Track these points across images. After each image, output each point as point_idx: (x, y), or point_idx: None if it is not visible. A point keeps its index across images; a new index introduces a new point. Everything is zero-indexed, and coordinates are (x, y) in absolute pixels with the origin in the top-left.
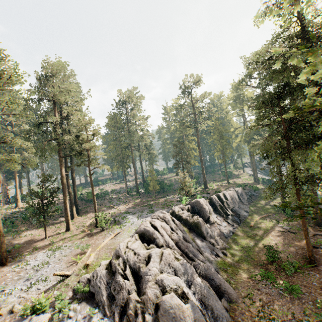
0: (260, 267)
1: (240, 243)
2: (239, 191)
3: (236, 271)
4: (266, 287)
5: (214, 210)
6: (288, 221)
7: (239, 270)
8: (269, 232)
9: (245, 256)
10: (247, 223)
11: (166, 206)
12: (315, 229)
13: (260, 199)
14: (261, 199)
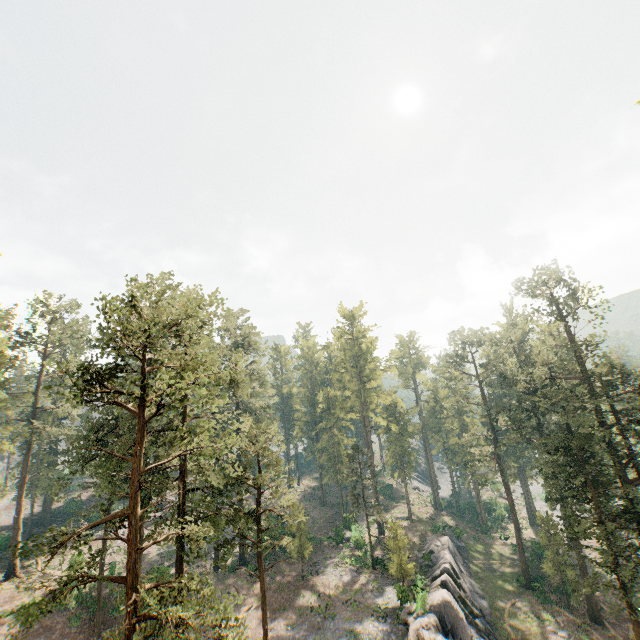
0: None
1: None
2: (451, 546)
3: None
4: None
5: None
6: (551, 614)
7: None
8: None
9: None
10: (500, 627)
11: (365, 610)
12: (599, 631)
13: (474, 558)
14: (475, 558)
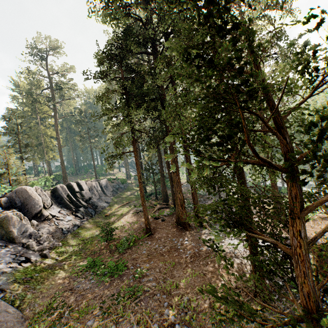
0: (92, 257)
1: (83, 236)
2: (104, 183)
3: (50, 275)
4: (86, 280)
5: (59, 203)
6: None
7: (56, 272)
8: (123, 217)
9: (80, 249)
10: (103, 213)
11: None
12: (162, 205)
13: (126, 191)
14: (128, 191)
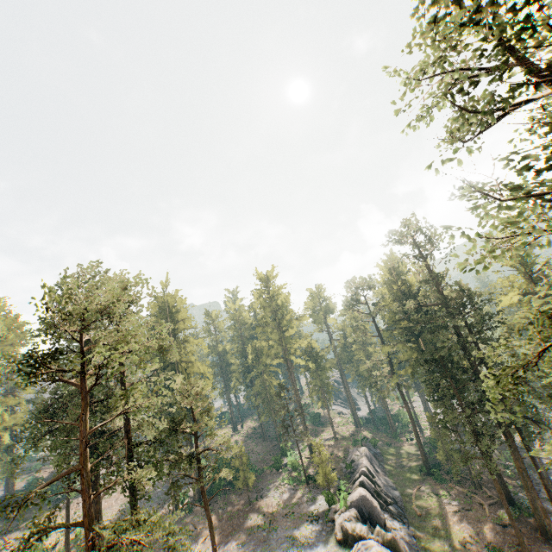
0: None
1: (435, 551)
2: (368, 454)
3: None
4: None
5: None
6: (446, 491)
7: None
8: (446, 518)
9: None
10: (409, 509)
11: (301, 518)
12: (480, 496)
13: (388, 460)
14: (389, 459)
